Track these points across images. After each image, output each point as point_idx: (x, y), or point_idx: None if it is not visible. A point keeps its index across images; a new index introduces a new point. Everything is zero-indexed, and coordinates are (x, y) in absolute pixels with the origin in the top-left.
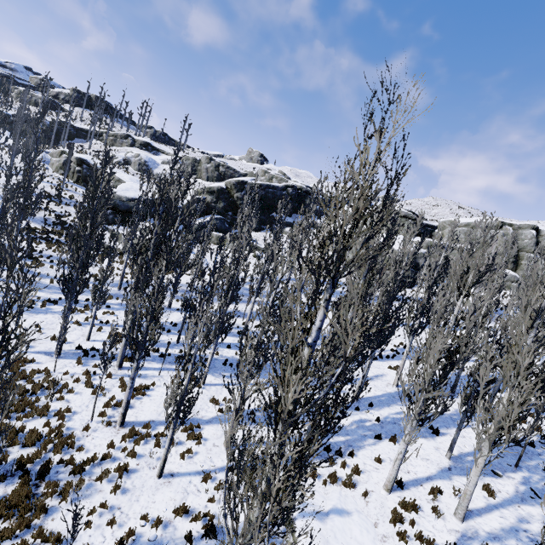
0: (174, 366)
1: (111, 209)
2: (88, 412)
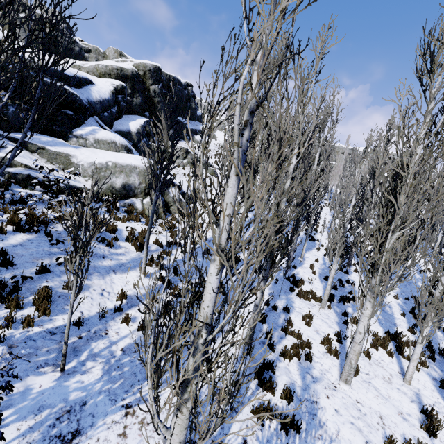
0: (439, 334)
1: (5, 90)
2: None
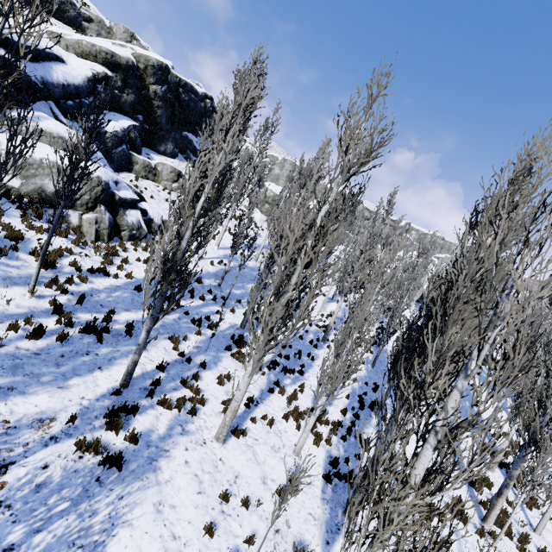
0: (374, 421)
1: None
2: (476, 545)
